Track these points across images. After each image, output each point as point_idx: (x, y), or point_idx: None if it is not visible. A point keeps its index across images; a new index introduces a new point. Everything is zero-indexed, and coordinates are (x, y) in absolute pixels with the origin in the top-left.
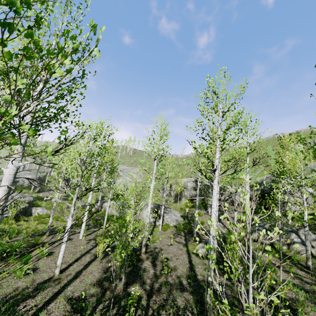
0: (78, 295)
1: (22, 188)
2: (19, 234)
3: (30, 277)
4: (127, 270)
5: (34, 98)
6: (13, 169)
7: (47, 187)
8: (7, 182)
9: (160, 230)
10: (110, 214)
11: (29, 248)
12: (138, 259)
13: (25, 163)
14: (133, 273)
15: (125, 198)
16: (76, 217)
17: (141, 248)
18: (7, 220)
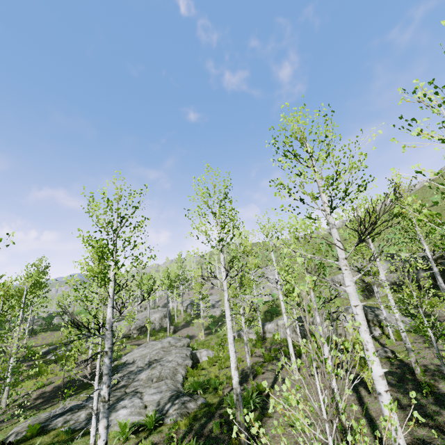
0: (410, 440)
1: (156, 332)
2: (221, 385)
3: (314, 429)
4: (429, 401)
5: (328, 210)
6: (353, 285)
7: (178, 324)
8: (358, 301)
9: (395, 342)
10: (284, 338)
11: (257, 397)
12: (422, 384)
13: (358, 277)
14: (443, 402)
15: (327, 307)
16: (250, 351)
17: (413, 368)
18: (192, 371)
